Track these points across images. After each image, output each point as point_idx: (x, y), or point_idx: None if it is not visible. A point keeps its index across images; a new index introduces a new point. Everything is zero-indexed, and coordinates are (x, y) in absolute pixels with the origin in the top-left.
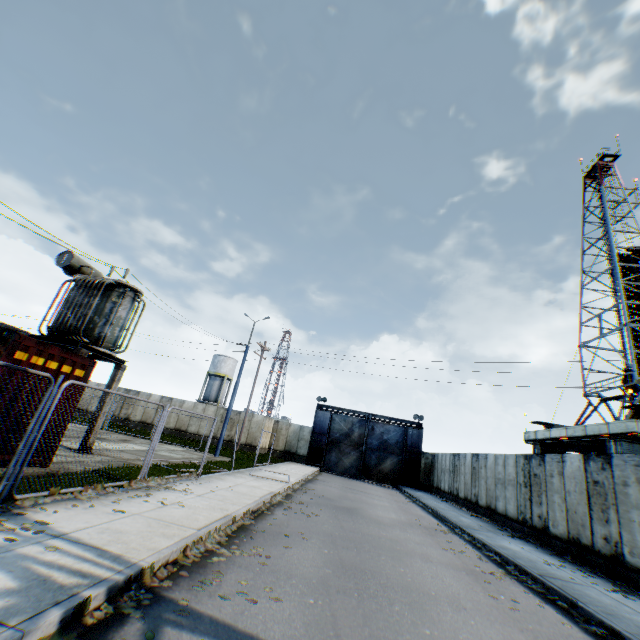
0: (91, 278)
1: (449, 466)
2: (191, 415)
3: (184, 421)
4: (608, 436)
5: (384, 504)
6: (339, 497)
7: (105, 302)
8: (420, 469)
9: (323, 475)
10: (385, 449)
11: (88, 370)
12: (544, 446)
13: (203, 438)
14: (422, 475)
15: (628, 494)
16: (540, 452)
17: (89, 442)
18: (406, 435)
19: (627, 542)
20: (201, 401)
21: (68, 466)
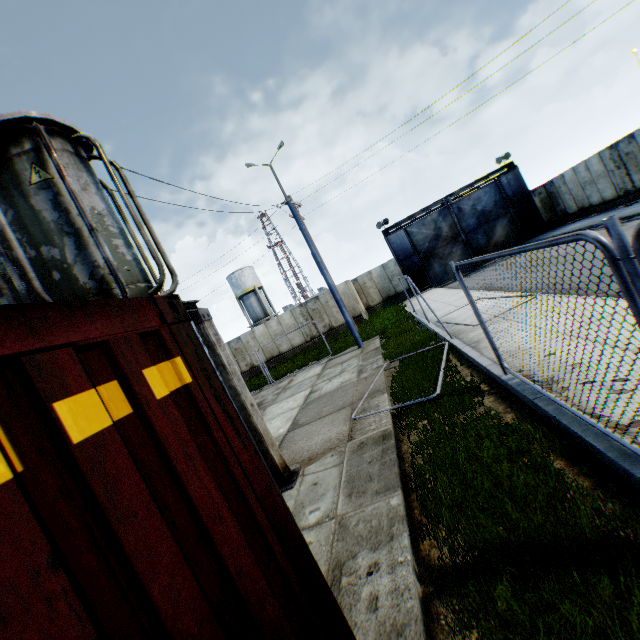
0: None
1: (603, 168)
2: (271, 337)
3: (270, 347)
4: None
5: None
6: None
7: (23, 203)
8: (538, 211)
9: (459, 286)
10: (486, 220)
11: (180, 347)
12: None
13: (302, 347)
14: (543, 215)
15: None
16: None
17: (276, 466)
18: (501, 188)
19: None
20: (254, 325)
21: (378, 601)
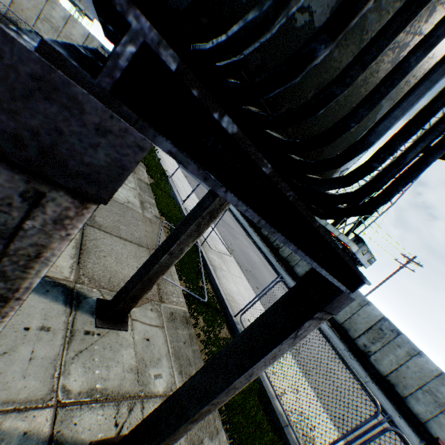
0: None
1: None
2: (41, 14)
3: (26, 15)
4: (335, 237)
5: (258, 261)
6: (248, 263)
7: None
8: None
9: (187, 179)
10: None
11: None
12: None
13: None
14: None
15: (396, 350)
16: None
17: (131, 309)
18: None
19: (377, 357)
20: None
21: None
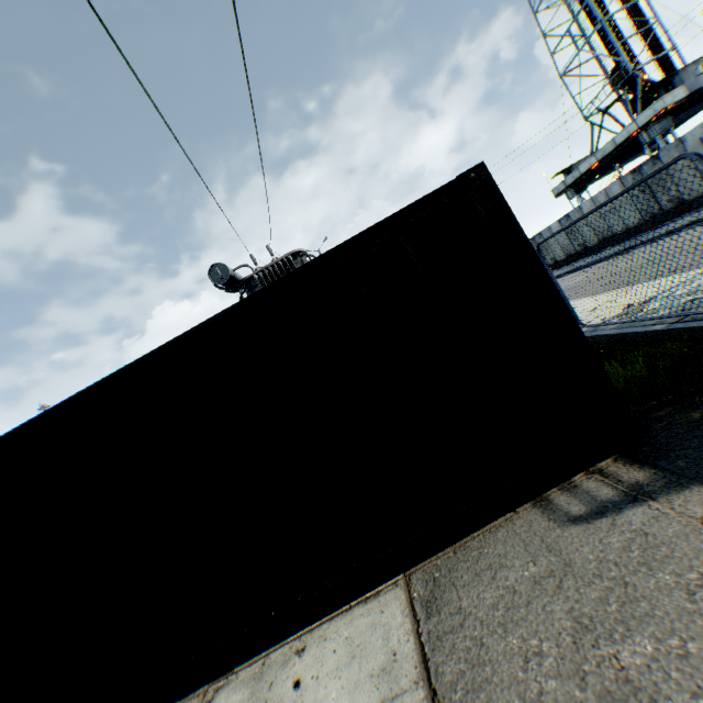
0: (269, 267)
1: None
2: None
3: None
4: (639, 131)
5: None
6: None
7: None
8: None
9: None
10: None
11: None
12: (576, 187)
13: None
14: None
15: None
16: (575, 194)
17: None
18: None
19: None
20: None
21: None
